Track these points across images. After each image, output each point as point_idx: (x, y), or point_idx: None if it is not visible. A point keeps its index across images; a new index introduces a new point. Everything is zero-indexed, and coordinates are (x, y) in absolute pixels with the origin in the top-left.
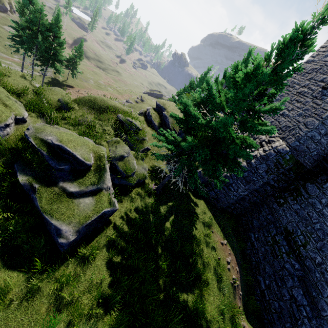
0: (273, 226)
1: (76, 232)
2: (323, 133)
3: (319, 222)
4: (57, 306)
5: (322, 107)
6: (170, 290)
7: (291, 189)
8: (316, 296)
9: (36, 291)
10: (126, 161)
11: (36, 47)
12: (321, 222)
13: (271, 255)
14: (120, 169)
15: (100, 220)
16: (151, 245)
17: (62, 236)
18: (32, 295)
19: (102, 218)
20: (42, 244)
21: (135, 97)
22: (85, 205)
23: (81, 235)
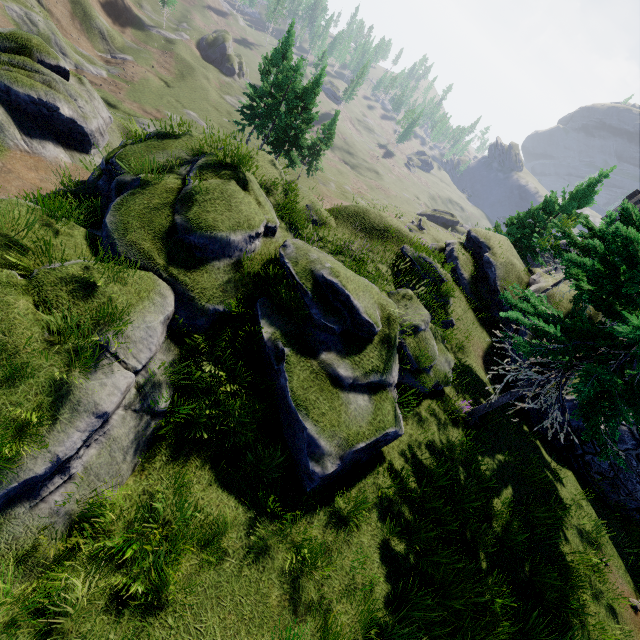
0: None
1: (338, 460)
2: None
3: None
4: (295, 602)
5: None
6: None
7: None
8: None
9: (263, 552)
10: (421, 339)
11: (272, 124)
12: None
13: None
14: (408, 353)
15: (371, 448)
16: (465, 542)
17: (316, 458)
18: (256, 559)
19: (376, 445)
20: (277, 461)
21: (406, 219)
22: (358, 409)
23: (340, 467)
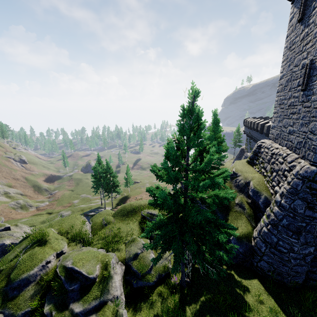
0: None
1: None
2: None
3: None
4: None
5: (313, 107)
6: None
7: None
8: None
9: None
10: (140, 258)
11: (102, 186)
12: None
13: None
14: (134, 270)
15: None
16: None
17: None
18: None
19: None
20: None
21: None
22: None
23: None
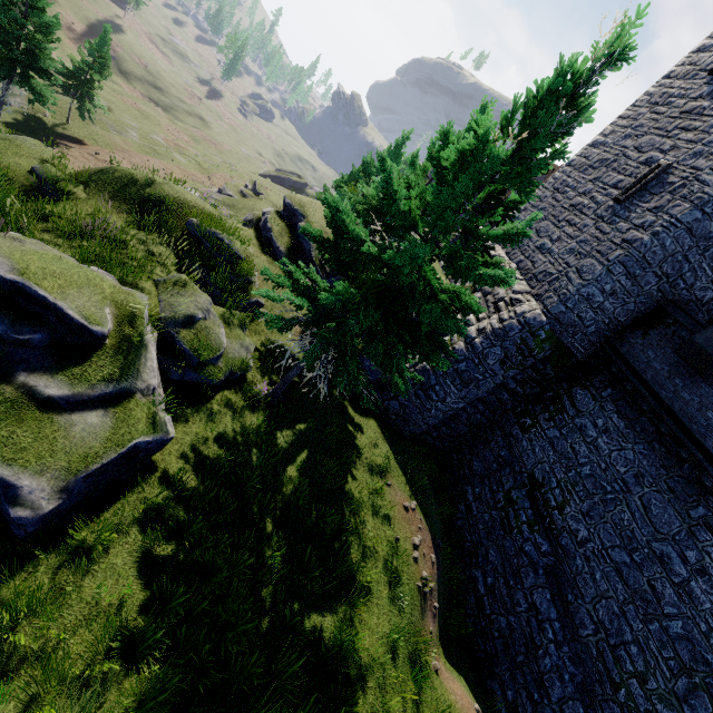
0: (510, 472)
1: (60, 493)
2: (608, 290)
3: (589, 462)
4: (2, 665)
5: (611, 239)
6: (286, 609)
7: (547, 398)
8: (574, 602)
9: None
10: (200, 330)
11: None
12: (592, 463)
13: (502, 528)
14: (184, 348)
15: (128, 464)
16: (251, 517)
17: (20, 502)
18: None
19: (133, 459)
20: None
21: (239, 182)
22: (87, 429)
23: (74, 499)
